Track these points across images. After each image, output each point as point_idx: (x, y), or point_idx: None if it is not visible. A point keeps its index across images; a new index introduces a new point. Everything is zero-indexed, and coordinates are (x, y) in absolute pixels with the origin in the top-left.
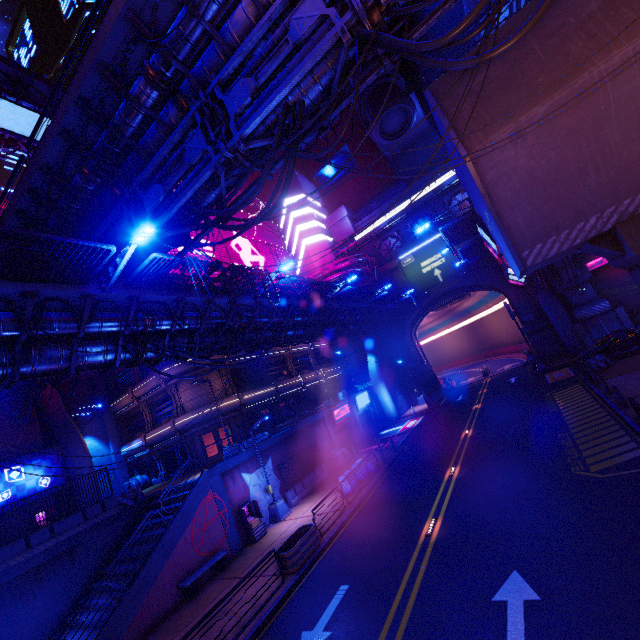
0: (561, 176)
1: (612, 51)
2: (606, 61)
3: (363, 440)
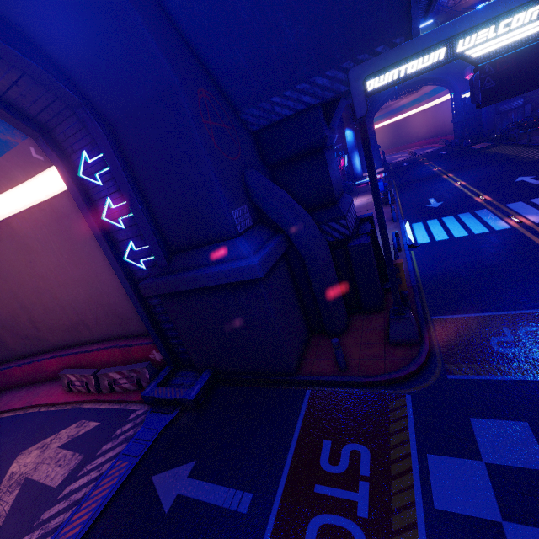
0: None
1: None
2: None
3: None
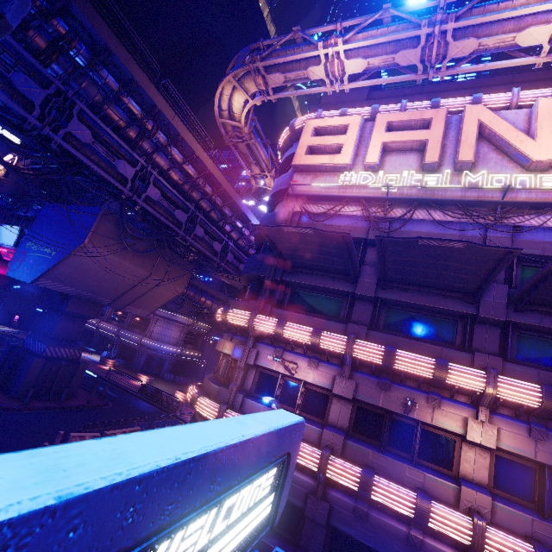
0: (88, 272)
1: (132, 264)
2: (129, 264)
3: None
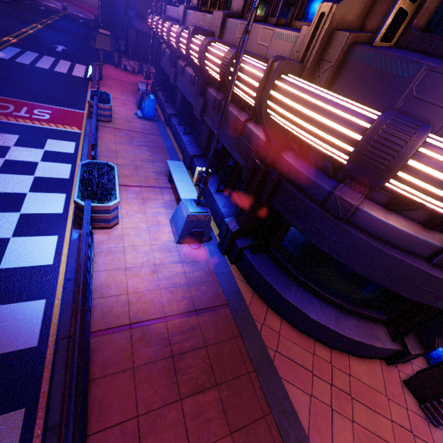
0: None
1: None
2: None
3: None
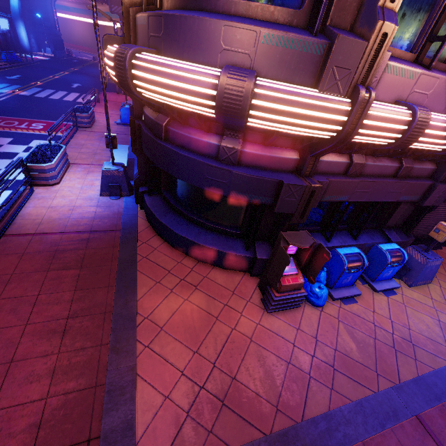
0: None
1: None
2: None
3: (2, 50)
